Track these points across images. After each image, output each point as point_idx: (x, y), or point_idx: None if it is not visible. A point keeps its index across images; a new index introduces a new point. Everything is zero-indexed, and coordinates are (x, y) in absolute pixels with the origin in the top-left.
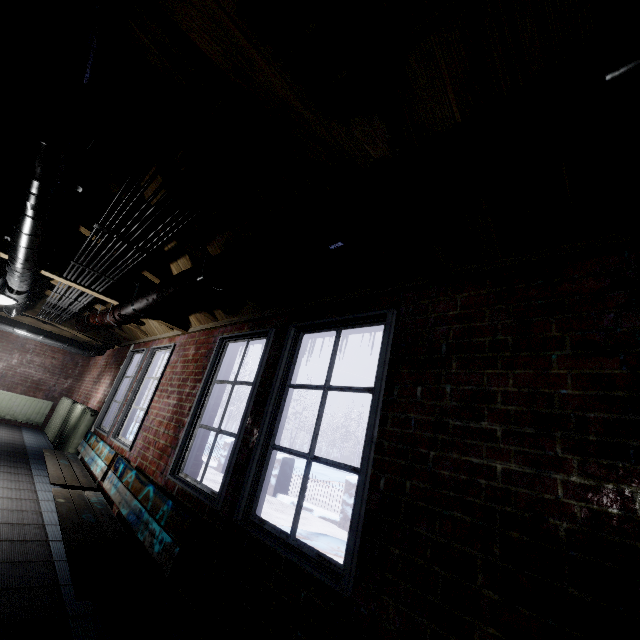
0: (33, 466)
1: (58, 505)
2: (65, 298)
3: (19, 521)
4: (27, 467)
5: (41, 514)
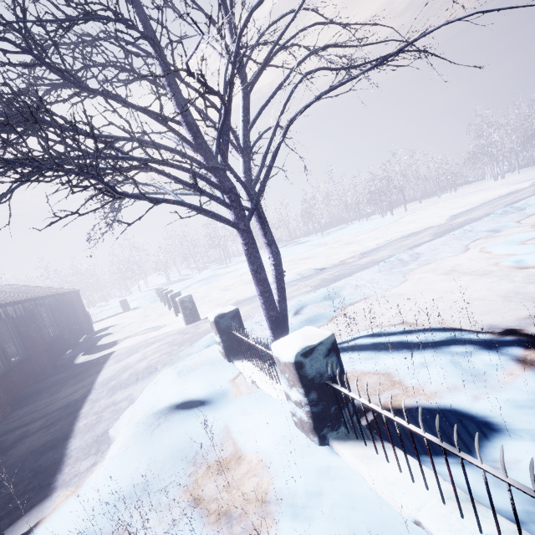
0: None
1: None
2: None
3: None
4: None
5: None
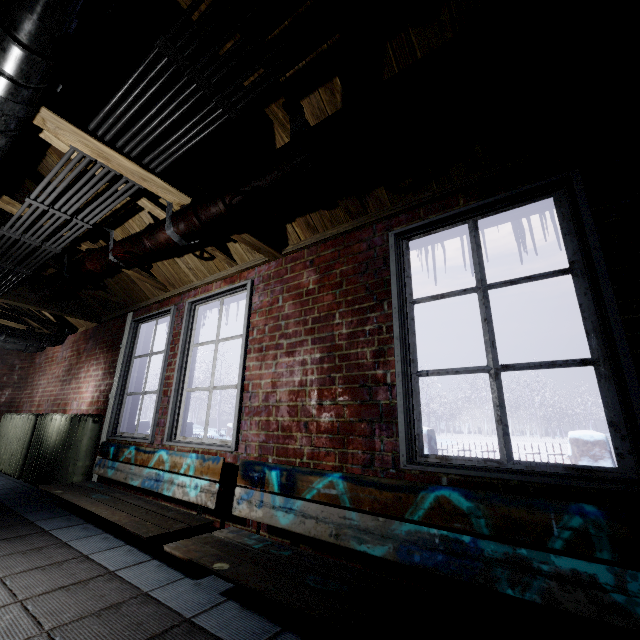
0: (30, 517)
1: (238, 579)
2: (47, 217)
3: (140, 634)
4: (23, 521)
5: (153, 599)
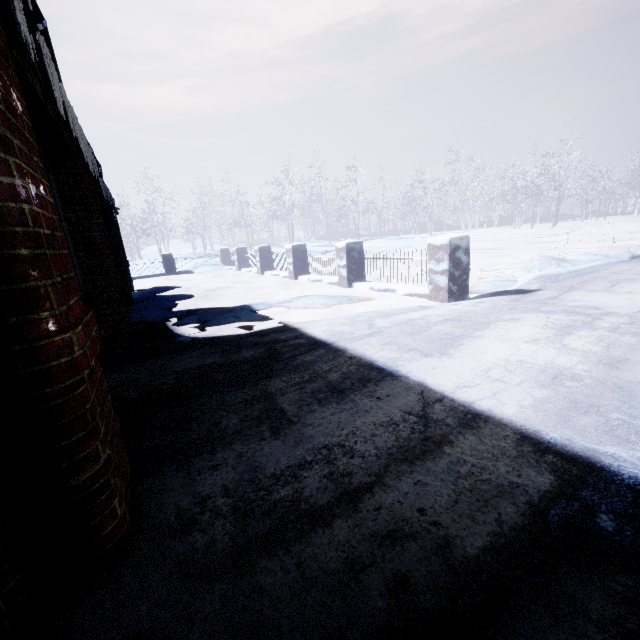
0: None
1: None
2: None
3: None
4: None
5: None
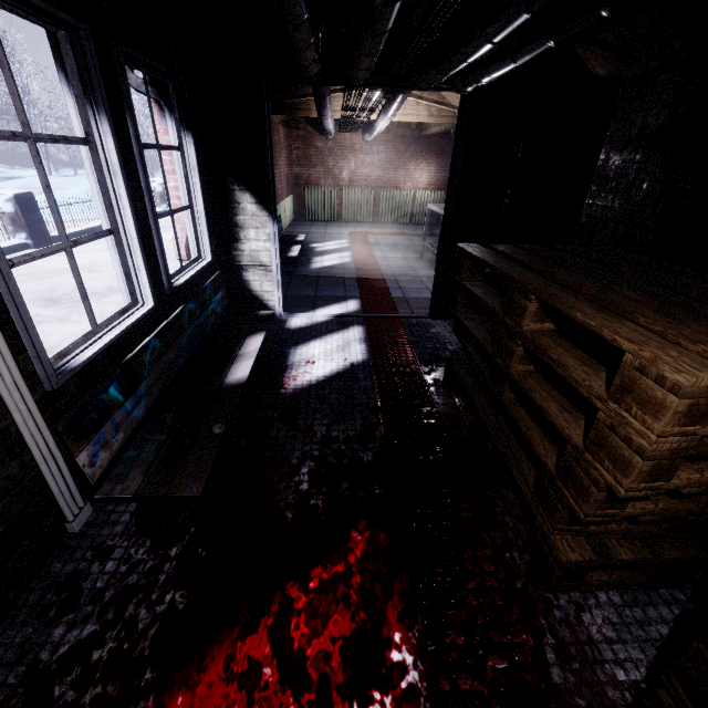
0: None
1: None
2: None
3: None
4: None
5: None
